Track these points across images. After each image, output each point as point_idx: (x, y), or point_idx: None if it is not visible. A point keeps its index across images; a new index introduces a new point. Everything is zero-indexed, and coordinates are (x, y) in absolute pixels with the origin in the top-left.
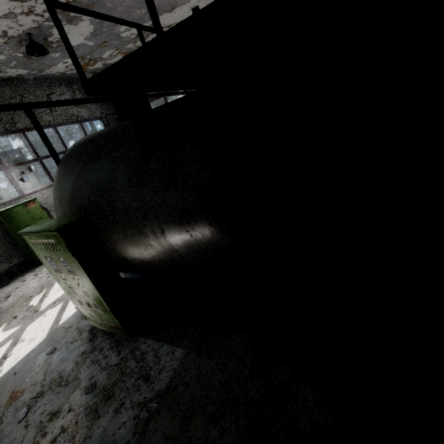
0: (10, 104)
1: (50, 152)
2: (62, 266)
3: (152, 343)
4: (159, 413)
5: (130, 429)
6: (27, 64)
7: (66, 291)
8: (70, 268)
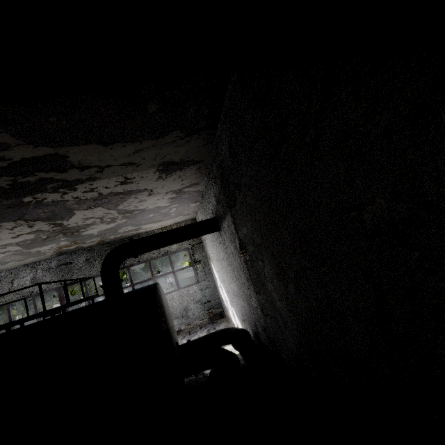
0: None
1: None
2: None
3: None
4: None
5: None
6: None
7: None
8: None
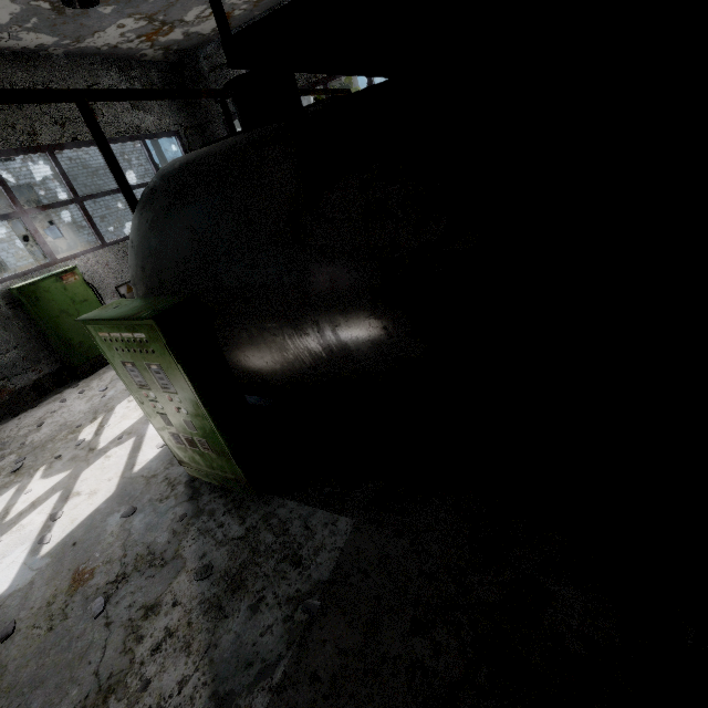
0: (53, 90)
1: (119, 184)
2: (152, 378)
3: (297, 506)
4: (325, 615)
5: (281, 636)
6: (56, 24)
7: (154, 420)
8: (168, 382)
